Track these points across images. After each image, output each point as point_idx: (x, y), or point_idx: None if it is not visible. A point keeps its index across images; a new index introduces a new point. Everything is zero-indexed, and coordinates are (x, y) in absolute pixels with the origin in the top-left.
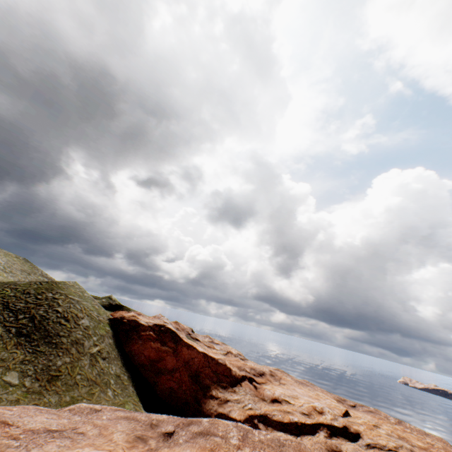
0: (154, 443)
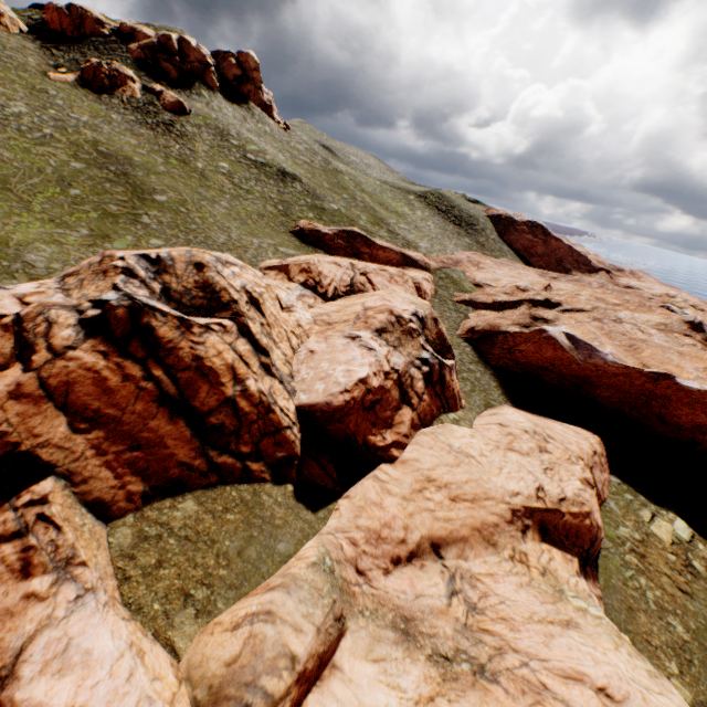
0: (547, 279)
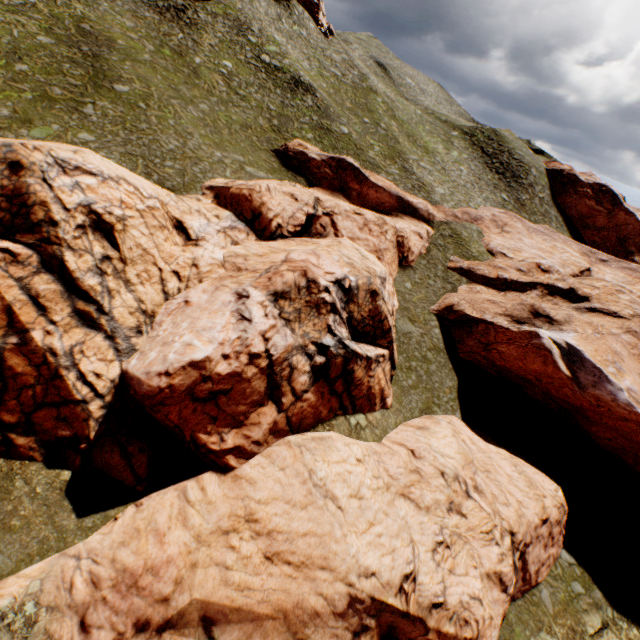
0: (593, 260)
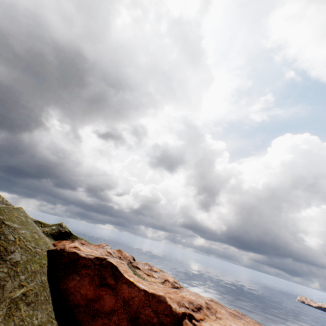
0: None
